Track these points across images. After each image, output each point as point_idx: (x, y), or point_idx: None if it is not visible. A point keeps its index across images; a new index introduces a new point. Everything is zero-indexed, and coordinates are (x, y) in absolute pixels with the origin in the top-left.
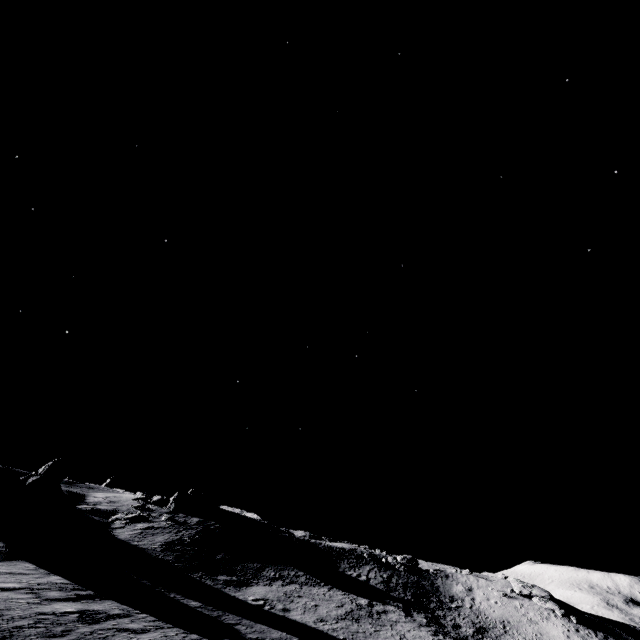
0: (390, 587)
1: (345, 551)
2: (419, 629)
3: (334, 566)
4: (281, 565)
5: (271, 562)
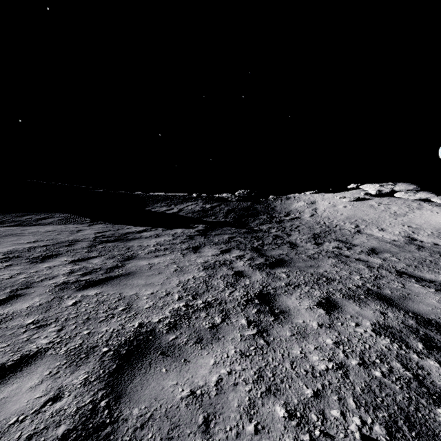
0: (207, 214)
1: (175, 197)
2: (195, 250)
3: (142, 207)
4: (34, 212)
5: (18, 211)
